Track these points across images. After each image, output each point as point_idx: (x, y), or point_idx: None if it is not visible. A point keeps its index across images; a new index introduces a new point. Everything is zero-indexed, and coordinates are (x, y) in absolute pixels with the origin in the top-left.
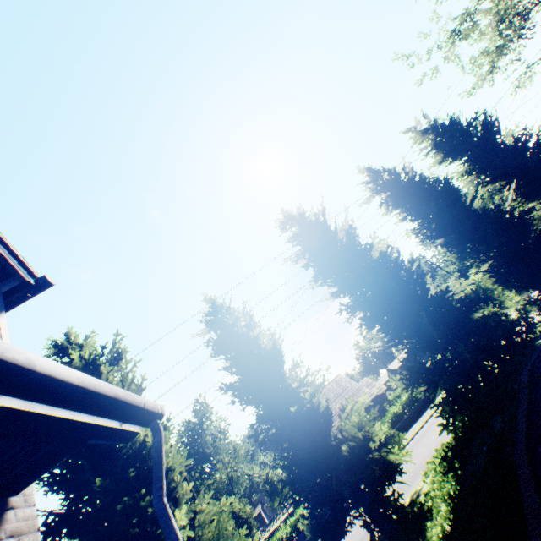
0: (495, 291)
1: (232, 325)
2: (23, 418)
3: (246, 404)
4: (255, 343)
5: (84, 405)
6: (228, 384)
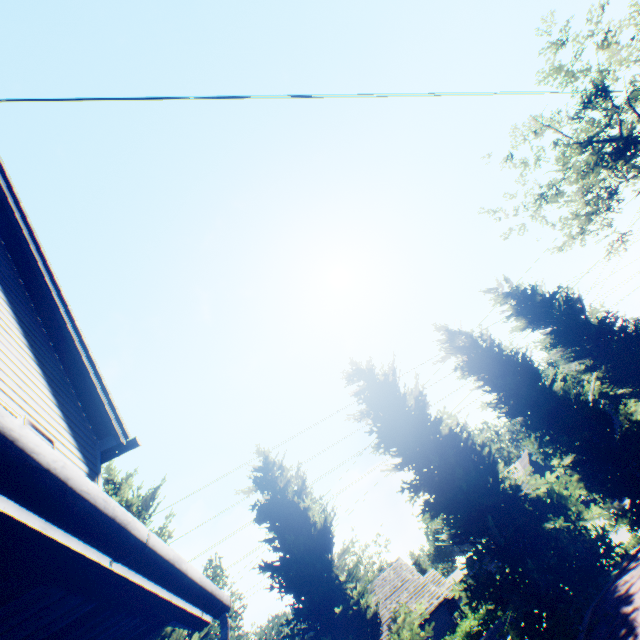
0: (570, 499)
1: (282, 489)
2: (165, 605)
3: (285, 592)
4: (305, 515)
5: (195, 598)
6: (269, 562)
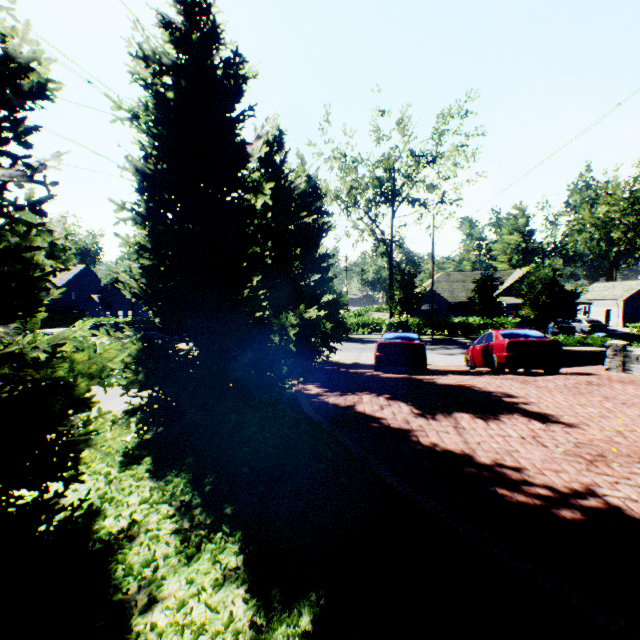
0: None
1: None
2: None
3: None
4: None
5: None
6: None
